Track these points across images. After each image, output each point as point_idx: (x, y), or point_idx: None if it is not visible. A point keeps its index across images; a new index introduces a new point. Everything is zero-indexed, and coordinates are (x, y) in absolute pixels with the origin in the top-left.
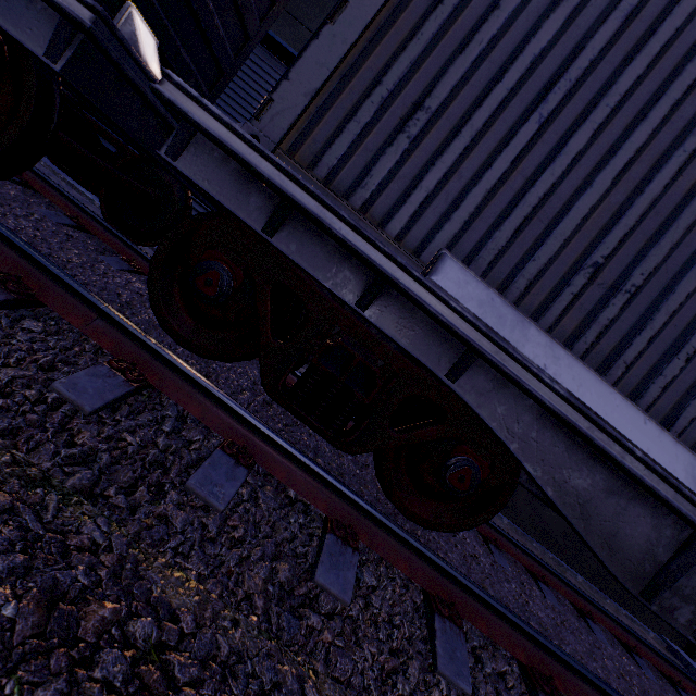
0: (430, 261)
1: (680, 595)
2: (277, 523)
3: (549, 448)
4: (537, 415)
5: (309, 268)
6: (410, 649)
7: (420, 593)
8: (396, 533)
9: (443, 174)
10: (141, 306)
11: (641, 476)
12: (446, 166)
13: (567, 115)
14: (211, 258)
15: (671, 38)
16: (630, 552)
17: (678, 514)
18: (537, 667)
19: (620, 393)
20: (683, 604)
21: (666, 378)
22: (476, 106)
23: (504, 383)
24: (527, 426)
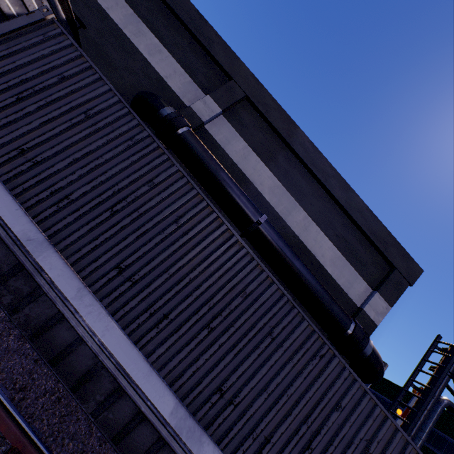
0: None
1: (8, 289)
2: None
3: None
4: None
5: None
6: None
7: None
8: None
9: None
10: None
11: None
12: None
13: (32, 100)
14: None
15: (77, 89)
16: None
17: (5, 244)
18: None
19: (13, 197)
20: (9, 294)
21: (39, 198)
22: None
23: None
24: None
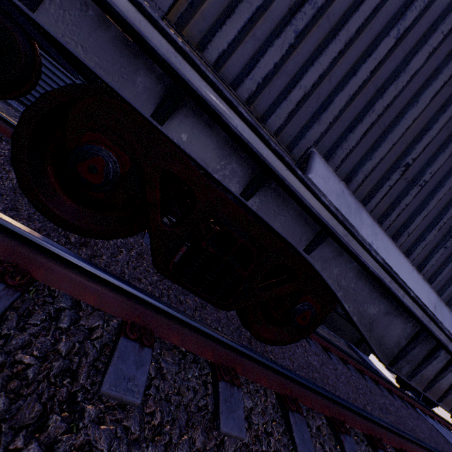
0: (301, 157)
1: (406, 360)
2: (182, 388)
3: (360, 292)
4: (357, 273)
5: (200, 159)
6: (282, 449)
7: (274, 394)
8: (261, 362)
9: (319, 75)
10: (1, 170)
11: (410, 307)
12: (322, 68)
13: (413, 35)
14: (92, 141)
15: None
16: (388, 344)
17: (421, 324)
18: (334, 415)
19: (403, 253)
20: (406, 364)
21: (426, 242)
22: (354, 9)
23: (340, 253)
24: (350, 280)
